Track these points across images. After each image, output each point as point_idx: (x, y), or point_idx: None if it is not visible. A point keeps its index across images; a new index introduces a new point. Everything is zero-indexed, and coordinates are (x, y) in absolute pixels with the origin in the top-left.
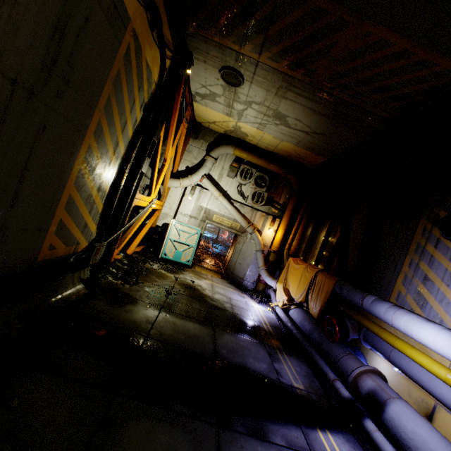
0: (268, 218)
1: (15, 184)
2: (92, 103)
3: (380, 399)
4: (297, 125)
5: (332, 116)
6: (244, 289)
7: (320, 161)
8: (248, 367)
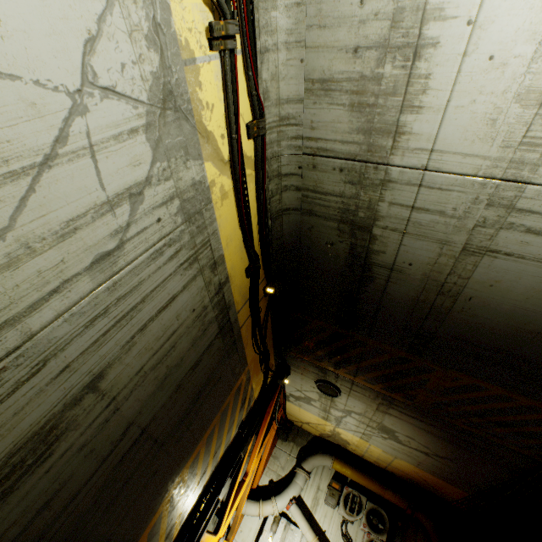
0: None
1: None
2: (200, 436)
3: None
4: (410, 442)
5: (452, 440)
6: None
7: (459, 494)
8: None
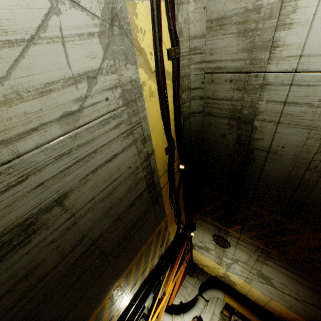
0: None
1: (63, 317)
2: (132, 257)
3: None
4: (283, 288)
5: (319, 290)
6: None
7: None
8: None
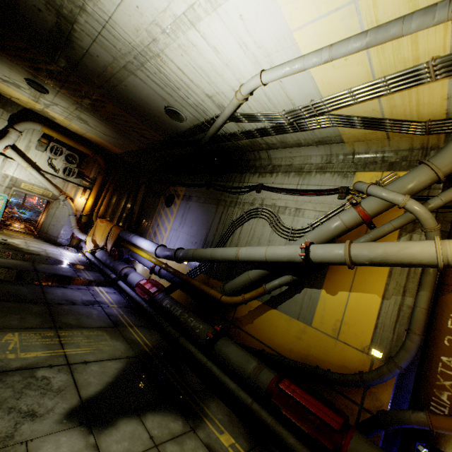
0: (80, 189)
1: None
2: None
3: (128, 274)
4: (97, 128)
5: (117, 132)
6: (59, 245)
7: (120, 151)
8: (59, 274)
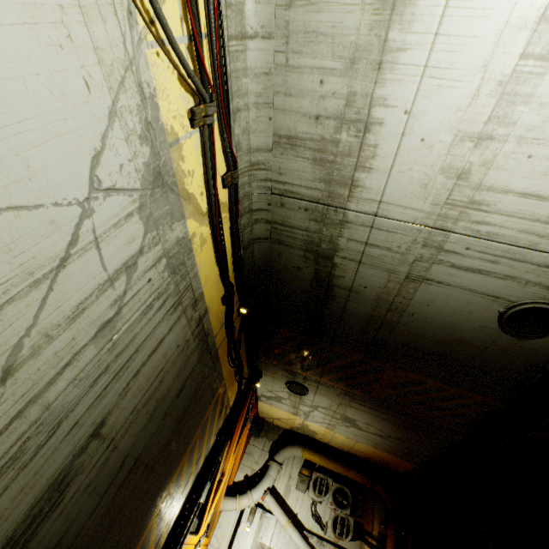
0: None
1: None
2: (183, 452)
3: None
4: (368, 428)
5: (402, 424)
6: None
7: (409, 465)
8: None
